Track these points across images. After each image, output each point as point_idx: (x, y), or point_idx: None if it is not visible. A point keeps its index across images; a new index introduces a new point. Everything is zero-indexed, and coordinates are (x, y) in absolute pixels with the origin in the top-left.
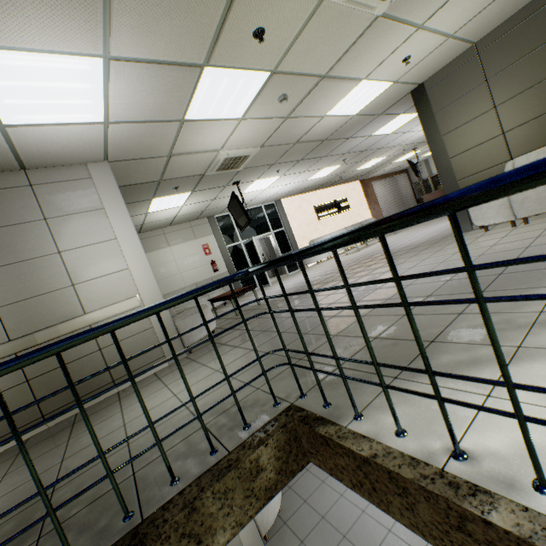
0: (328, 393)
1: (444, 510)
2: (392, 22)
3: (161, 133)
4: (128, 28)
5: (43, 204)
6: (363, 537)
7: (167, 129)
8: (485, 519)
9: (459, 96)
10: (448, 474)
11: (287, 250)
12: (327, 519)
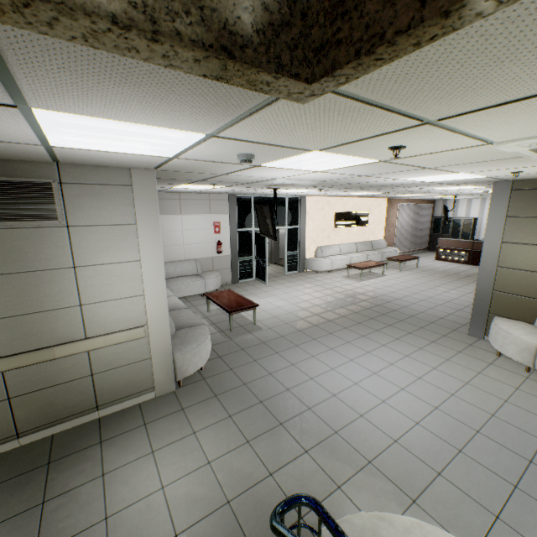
0: None
1: None
2: None
3: None
4: None
5: None
6: (280, 407)
7: None
8: None
9: None
10: None
11: None
12: (248, 386)
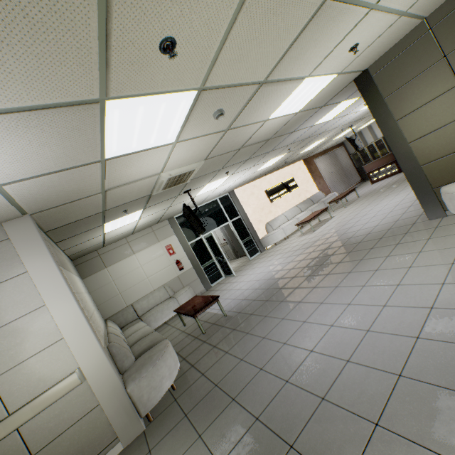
0: None
1: None
2: (342, 5)
3: (82, 177)
4: None
5: None
6: None
7: (87, 171)
8: None
9: (412, 77)
10: None
11: (245, 236)
12: None
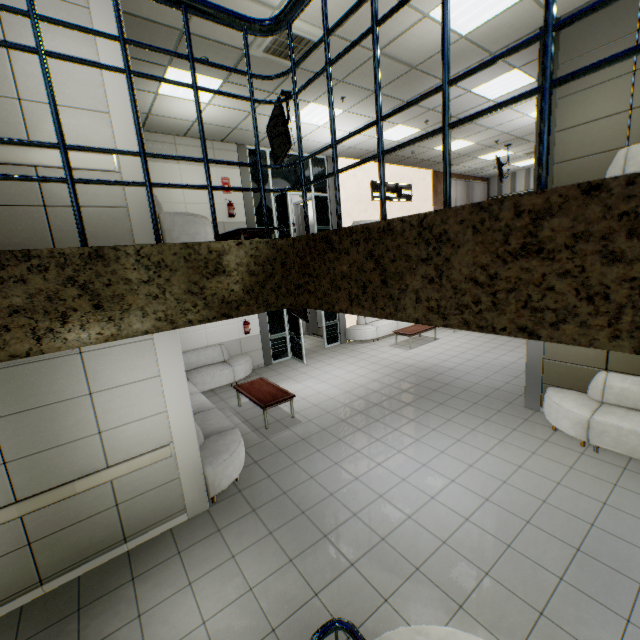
0: None
1: (504, 230)
2: None
3: None
4: None
5: None
6: (323, 516)
7: None
8: (592, 182)
9: (597, 47)
10: None
11: (324, 223)
12: (289, 495)
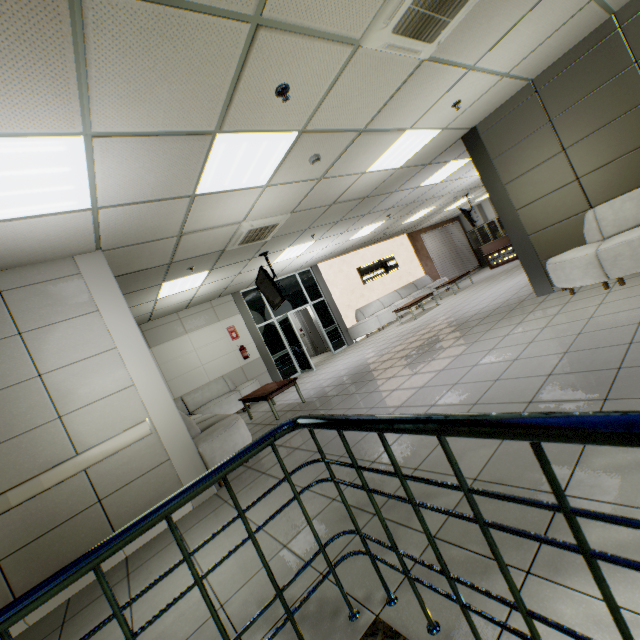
0: (429, 598)
1: None
2: (440, 65)
3: (167, 212)
4: (113, 98)
5: (17, 314)
6: None
7: (175, 206)
8: None
9: (520, 140)
10: None
11: (329, 323)
12: None
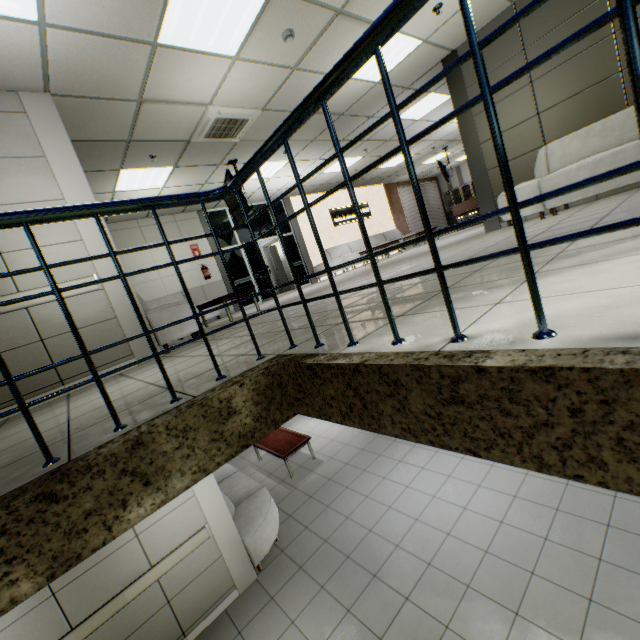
0: (322, 340)
1: (436, 385)
2: None
3: (126, 60)
4: None
5: None
6: (368, 556)
7: (134, 54)
8: (479, 366)
9: (494, 68)
10: (444, 352)
11: (296, 259)
12: (330, 542)
